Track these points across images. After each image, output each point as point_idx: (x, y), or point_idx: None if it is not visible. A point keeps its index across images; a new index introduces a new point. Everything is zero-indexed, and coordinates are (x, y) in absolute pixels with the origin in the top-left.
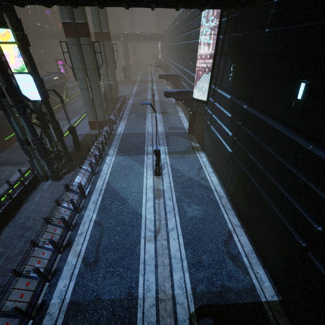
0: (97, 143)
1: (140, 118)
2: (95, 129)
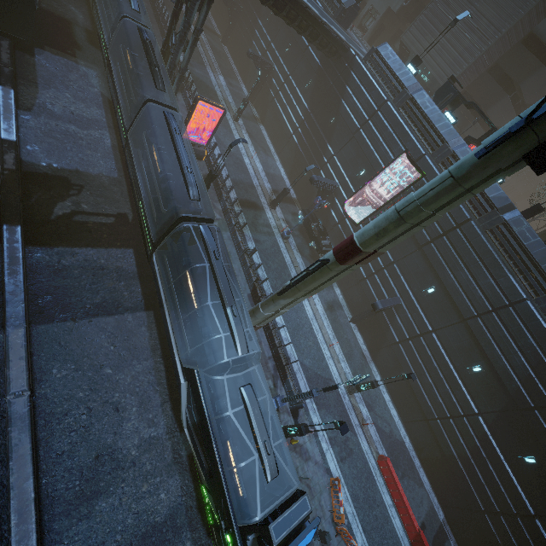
0: None
1: None
2: None
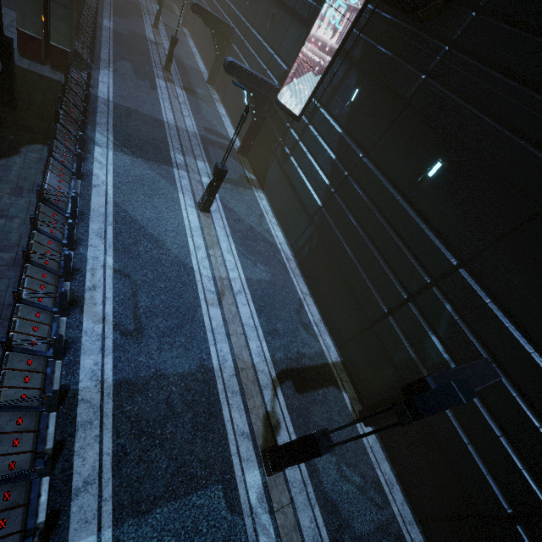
0: (67, 107)
1: (145, 82)
2: (36, 61)
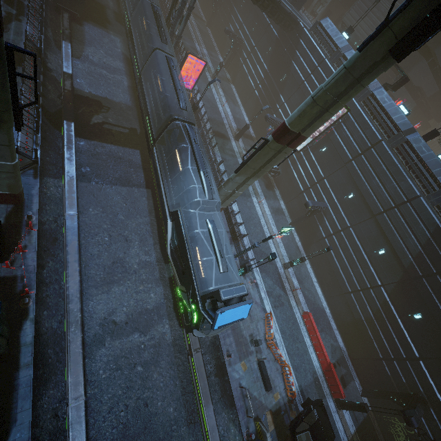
0: None
1: None
2: None
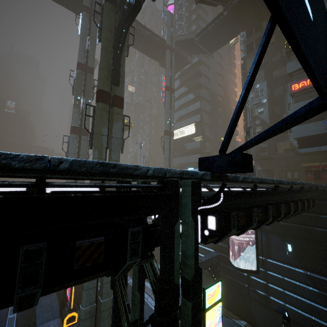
0: None
1: None
2: None
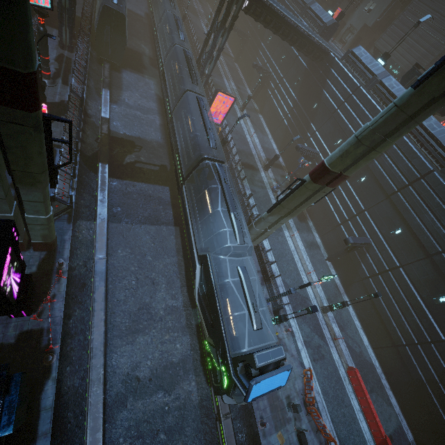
0: None
1: None
2: None
